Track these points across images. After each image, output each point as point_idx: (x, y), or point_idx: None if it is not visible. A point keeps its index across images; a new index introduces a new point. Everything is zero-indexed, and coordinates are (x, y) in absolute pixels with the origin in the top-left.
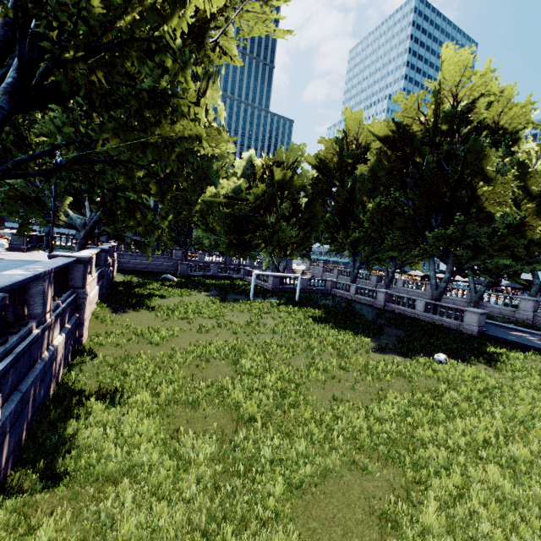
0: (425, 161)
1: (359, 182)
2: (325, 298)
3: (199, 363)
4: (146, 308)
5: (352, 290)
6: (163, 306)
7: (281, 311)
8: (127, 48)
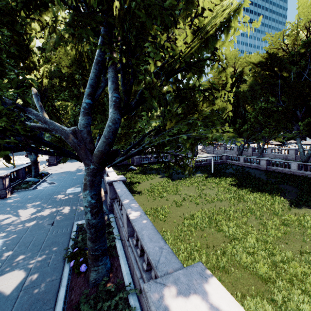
0: (292, 75)
1: (241, 94)
2: (227, 168)
3: (199, 233)
4: (136, 192)
5: (241, 160)
6: (144, 189)
7: (211, 182)
8: (190, 66)
